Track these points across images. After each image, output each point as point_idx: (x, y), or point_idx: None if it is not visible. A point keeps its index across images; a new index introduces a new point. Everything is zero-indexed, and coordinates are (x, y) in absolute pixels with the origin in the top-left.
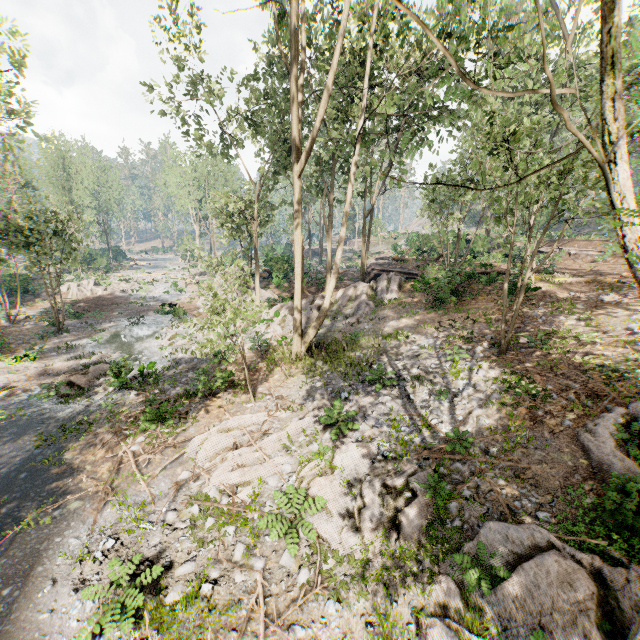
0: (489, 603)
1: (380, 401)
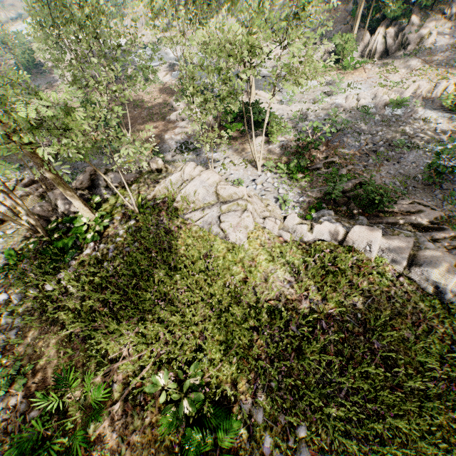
0: None
1: None
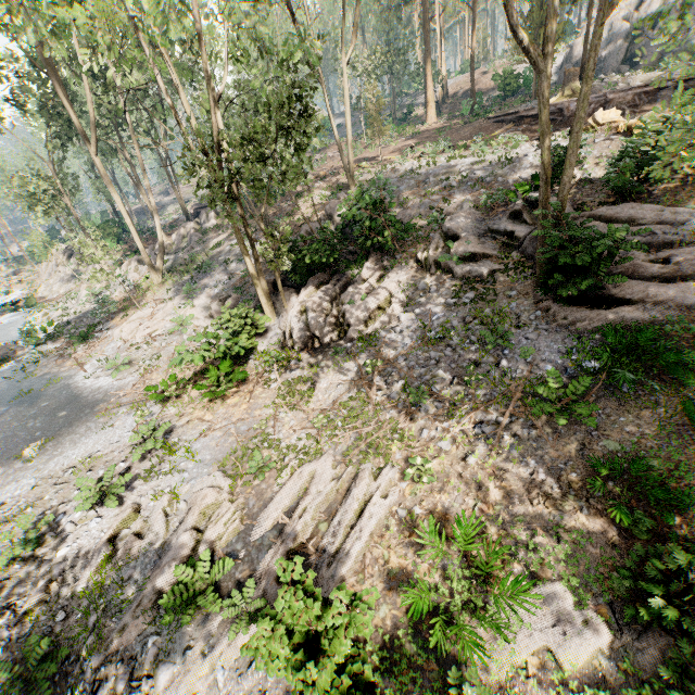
0: (254, 305)
1: (213, 277)
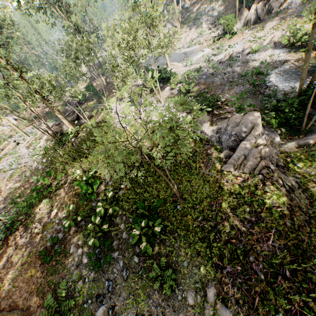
0: None
1: (203, 20)
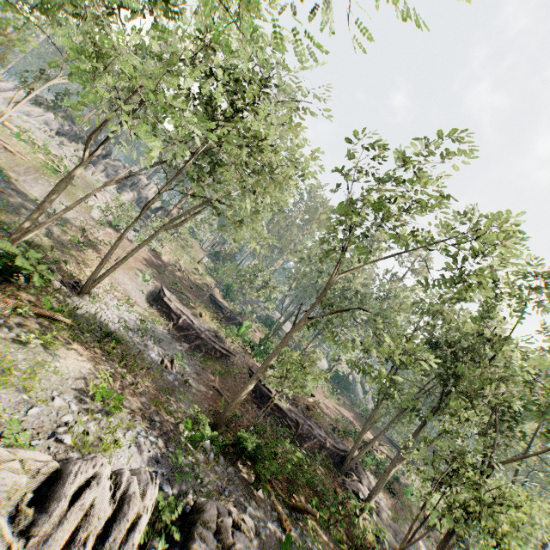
0: None
1: None
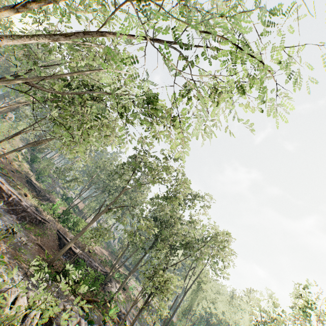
0: None
1: None
